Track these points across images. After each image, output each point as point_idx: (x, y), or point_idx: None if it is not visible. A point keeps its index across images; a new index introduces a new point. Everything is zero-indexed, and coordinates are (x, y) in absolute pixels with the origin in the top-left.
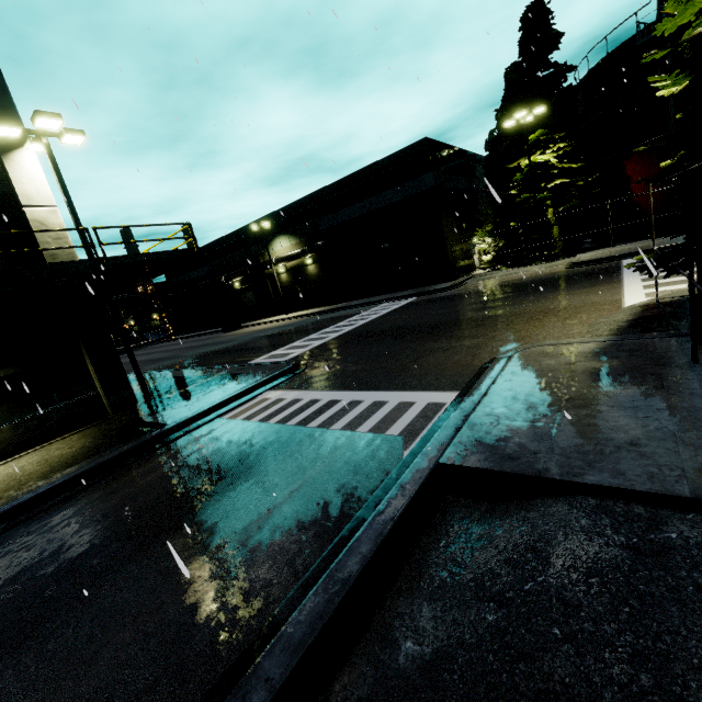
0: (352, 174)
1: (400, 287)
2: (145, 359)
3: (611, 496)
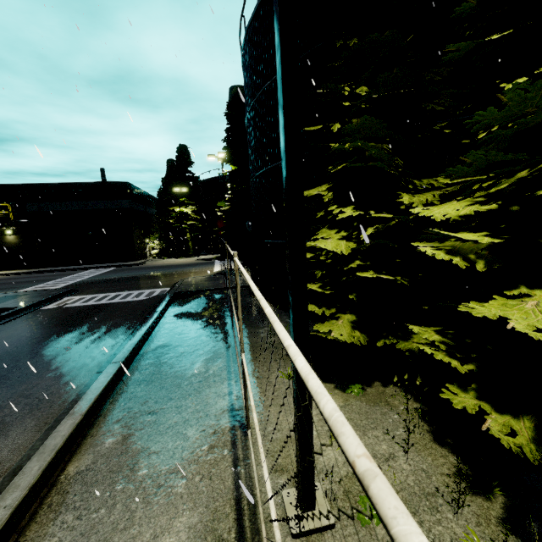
0: (68, 183)
1: (99, 261)
2: None
3: (208, 291)
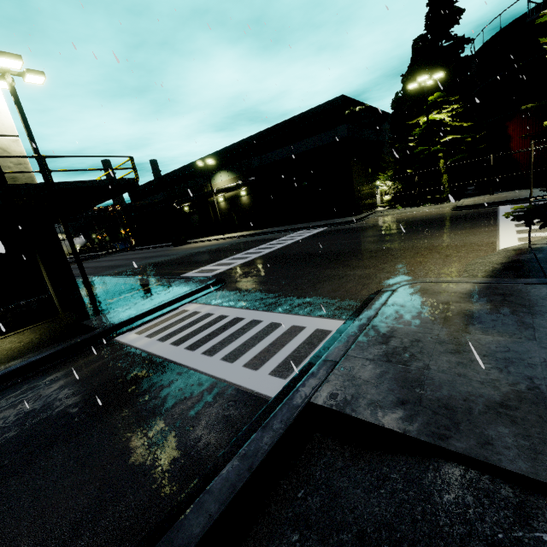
0: (281, 123)
1: (315, 218)
2: (108, 264)
3: (477, 468)
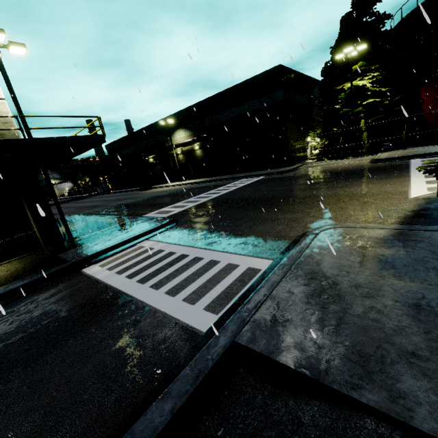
0: (228, 89)
1: (255, 168)
2: (88, 205)
3: (388, 422)
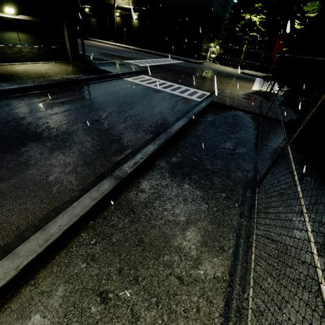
0: None
1: (175, 53)
2: None
3: (241, 111)
